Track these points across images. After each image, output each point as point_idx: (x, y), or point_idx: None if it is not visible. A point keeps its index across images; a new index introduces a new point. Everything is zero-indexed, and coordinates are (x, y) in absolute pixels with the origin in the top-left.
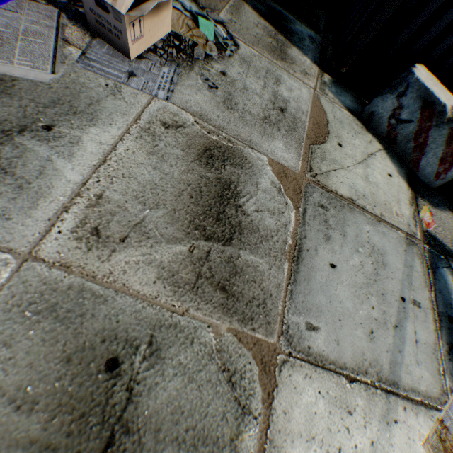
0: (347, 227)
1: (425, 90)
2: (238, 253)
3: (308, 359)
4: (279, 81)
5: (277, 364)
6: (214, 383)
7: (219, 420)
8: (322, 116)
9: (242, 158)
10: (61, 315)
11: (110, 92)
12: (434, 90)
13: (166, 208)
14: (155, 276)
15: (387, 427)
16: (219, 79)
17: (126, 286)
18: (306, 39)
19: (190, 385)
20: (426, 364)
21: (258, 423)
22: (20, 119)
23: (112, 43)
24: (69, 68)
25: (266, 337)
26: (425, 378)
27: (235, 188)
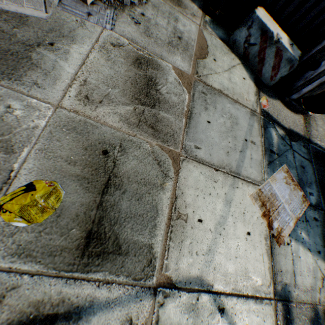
0: (217, 104)
1: (262, 23)
2: (158, 112)
3: (196, 160)
4: (177, 20)
5: (180, 160)
6: (151, 164)
7: (155, 178)
8: (204, 43)
9: (157, 65)
10: (78, 131)
11: (79, 25)
12: (267, 24)
13: (119, 89)
14: (118, 119)
15: (233, 189)
16: (140, 18)
17: (105, 122)
18: None
19: (141, 164)
20: (255, 168)
21: (172, 181)
22: (36, 39)
23: None
24: (54, 10)
25: (175, 149)
26: (254, 173)
27: (154, 81)
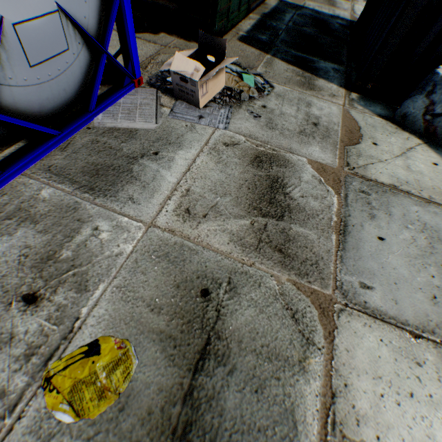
0: (391, 208)
1: None
2: (289, 226)
3: (365, 312)
4: (309, 104)
5: (334, 311)
6: (280, 317)
7: (288, 345)
8: (353, 124)
9: (285, 161)
10: (171, 259)
11: (189, 129)
12: None
13: (231, 196)
14: (228, 239)
15: None
16: (261, 111)
17: (209, 244)
18: (331, 71)
19: (261, 315)
20: None
21: (322, 354)
22: (140, 151)
23: (188, 101)
24: (164, 119)
25: (321, 289)
26: None
27: (282, 181)
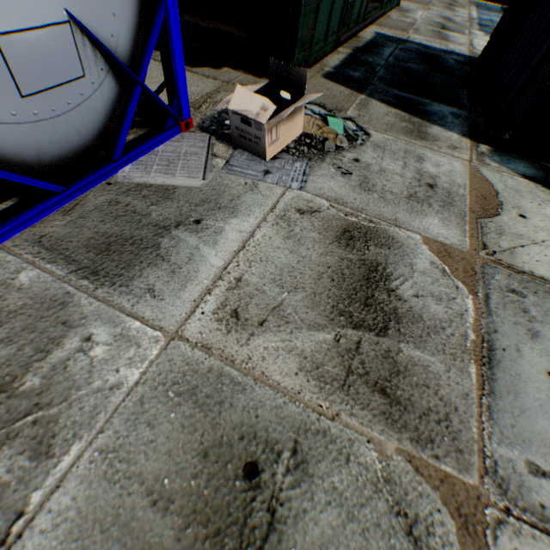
0: None
1: None
2: (397, 347)
3: (545, 528)
4: (421, 158)
5: (485, 522)
6: (385, 530)
7: None
8: (486, 187)
9: (388, 238)
10: (199, 399)
11: (249, 188)
12: None
13: (305, 291)
14: (296, 366)
15: None
16: (352, 165)
17: (265, 375)
18: (448, 116)
19: (350, 524)
20: None
21: None
22: (176, 217)
23: (250, 150)
24: (215, 174)
25: (459, 472)
26: None
27: (383, 270)
